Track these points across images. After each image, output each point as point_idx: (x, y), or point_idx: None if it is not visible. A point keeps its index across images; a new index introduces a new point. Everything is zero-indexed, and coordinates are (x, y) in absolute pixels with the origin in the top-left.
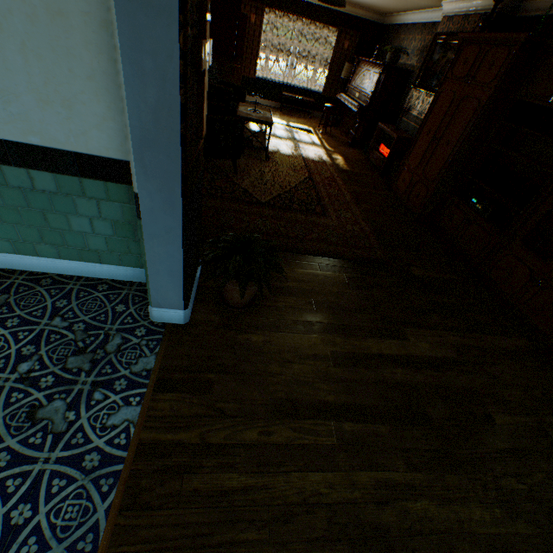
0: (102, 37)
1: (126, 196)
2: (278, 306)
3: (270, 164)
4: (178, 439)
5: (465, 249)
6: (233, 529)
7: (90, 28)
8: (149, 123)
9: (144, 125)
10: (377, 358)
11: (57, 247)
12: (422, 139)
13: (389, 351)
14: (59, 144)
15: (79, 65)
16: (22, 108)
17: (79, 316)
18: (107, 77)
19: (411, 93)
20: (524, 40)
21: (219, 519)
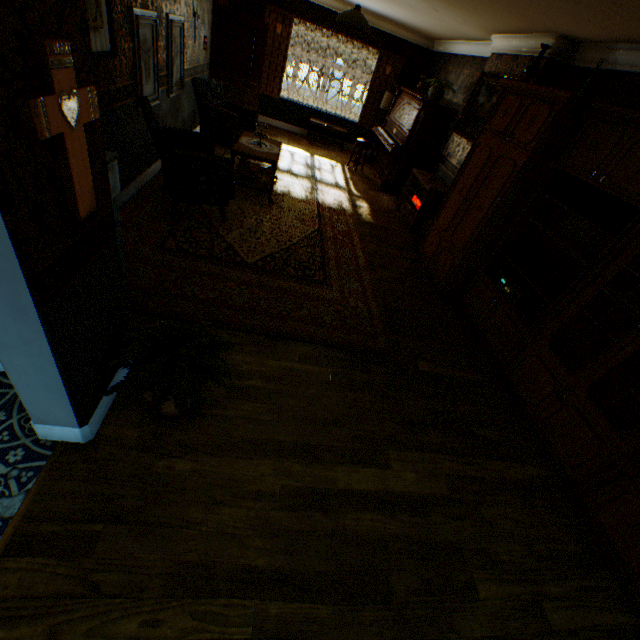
0: None
1: None
2: (228, 415)
3: (273, 210)
4: (13, 638)
5: (489, 338)
6: None
7: None
8: None
9: None
10: (342, 496)
11: None
12: (453, 197)
13: (361, 485)
14: None
15: None
16: None
17: None
18: None
19: (452, 138)
20: (566, 99)
21: None
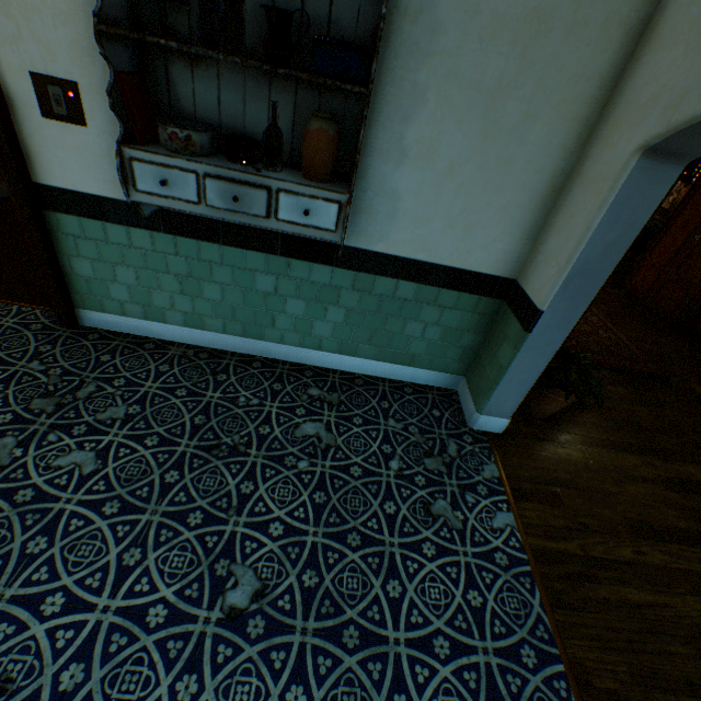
0: (531, 179)
1: (472, 305)
2: (577, 420)
3: None
4: (562, 548)
5: None
6: (659, 640)
7: (524, 173)
8: (594, 256)
9: (588, 258)
10: None
11: (377, 349)
12: (673, 233)
13: None
14: (439, 260)
15: (498, 199)
16: (428, 231)
17: (407, 419)
18: (516, 208)
19: None
20: None
21: (641, 629)
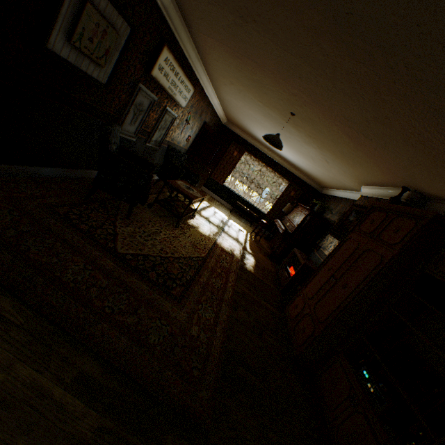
0: None
1: None
2: None
3: (176, 230)
4: None
5: None
6: None
7: None
8: None
9: None
10: None
11: None
12: (322, 272)
13: None
14: None
15: None
16: None
17: None
18: None
19: (327, 237)
20: (432, 215)
21: None
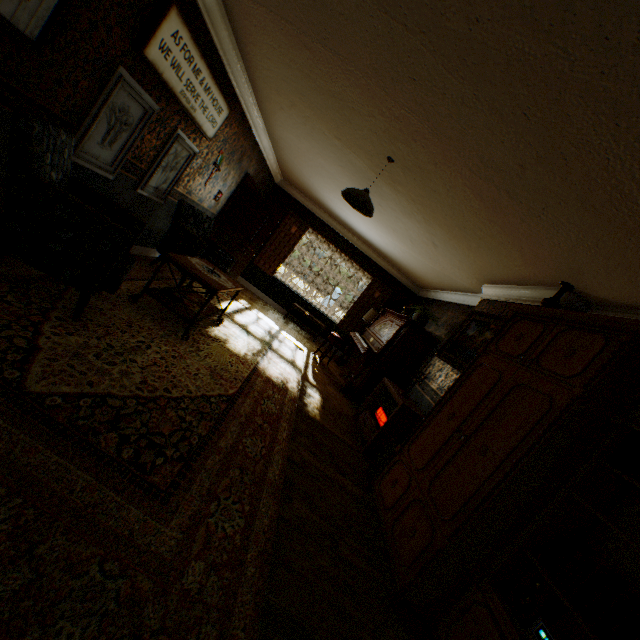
0: None
1: None
2: None
3: (183, 345)
4: None
5: None
6: None
7: None
8: None
9: None
10: None
11: None
12: (438, 422)
13: None
14: None
15: None
16: None
17: None
18: None
19: (434, 361)
20: None
21: None
